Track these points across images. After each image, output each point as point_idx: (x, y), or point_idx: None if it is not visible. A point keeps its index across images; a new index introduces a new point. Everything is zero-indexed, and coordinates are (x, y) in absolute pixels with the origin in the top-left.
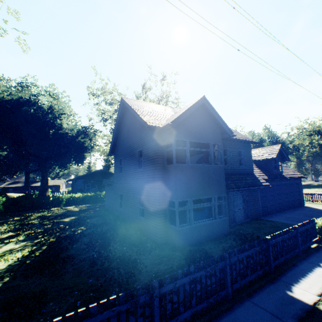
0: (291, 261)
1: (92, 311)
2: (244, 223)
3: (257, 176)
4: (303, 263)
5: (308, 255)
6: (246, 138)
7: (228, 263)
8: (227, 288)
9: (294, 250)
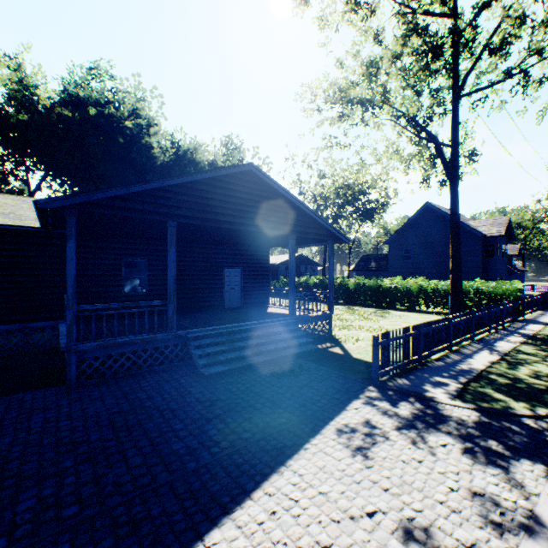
0: None
1: (538, 295)
2: None
3: (510, 267)
4: None
5: None
6: None
7: (547, 295)
8: (547, 303)
9: None
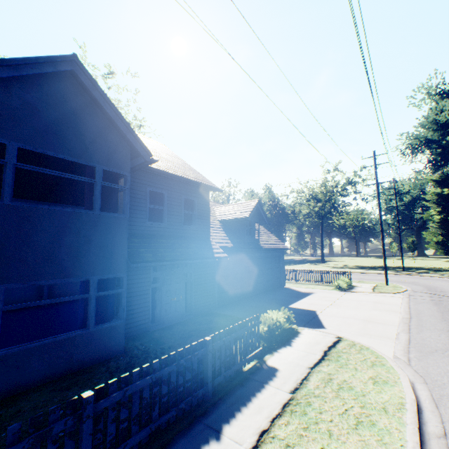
0: (168, 433)
1: None
2: (178, 324)
3: (213, 243)
4: (191, 432)
5: (220, 399)
6: (204, 181)
7: None
8: None
9: (193, 395)
